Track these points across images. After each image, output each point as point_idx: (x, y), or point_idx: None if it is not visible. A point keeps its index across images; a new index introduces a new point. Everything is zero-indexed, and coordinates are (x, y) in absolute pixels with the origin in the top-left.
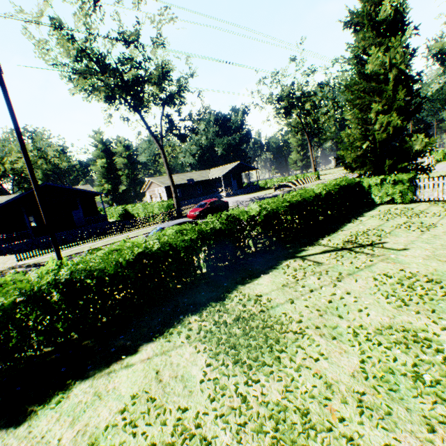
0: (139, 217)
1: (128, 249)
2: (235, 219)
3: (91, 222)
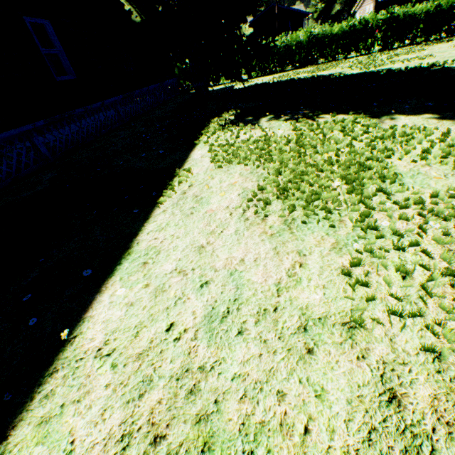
0: None
1: (304, 34)
2: (364, 22)
3: None
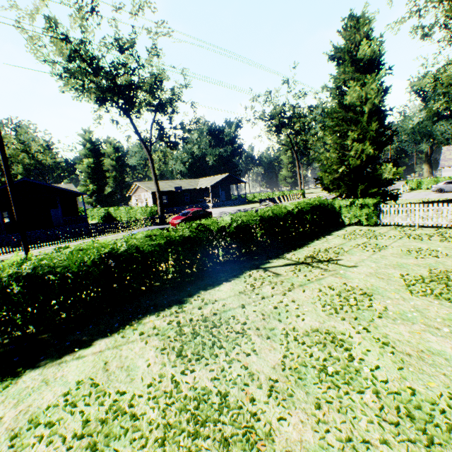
0: (121, 220)
1: (95, 249)
2: (206, 228)
3: (70, 222)
